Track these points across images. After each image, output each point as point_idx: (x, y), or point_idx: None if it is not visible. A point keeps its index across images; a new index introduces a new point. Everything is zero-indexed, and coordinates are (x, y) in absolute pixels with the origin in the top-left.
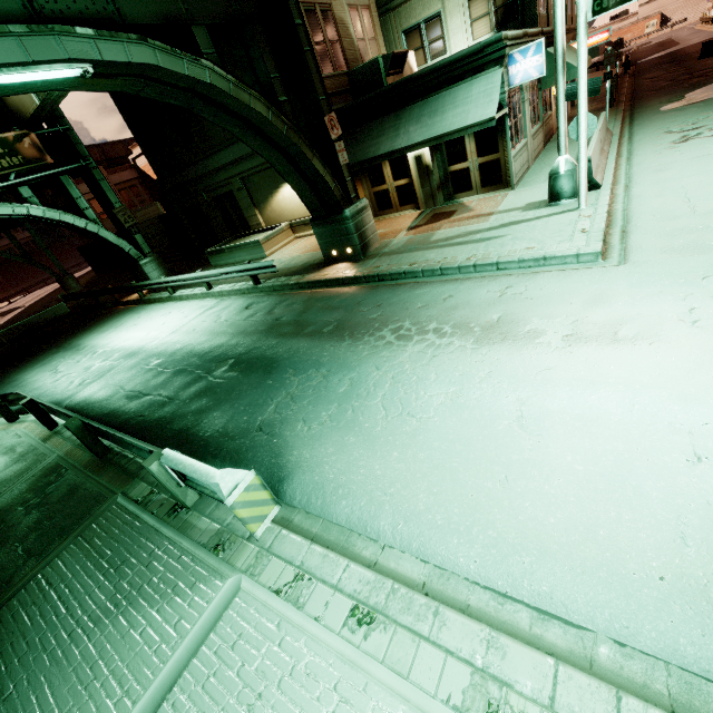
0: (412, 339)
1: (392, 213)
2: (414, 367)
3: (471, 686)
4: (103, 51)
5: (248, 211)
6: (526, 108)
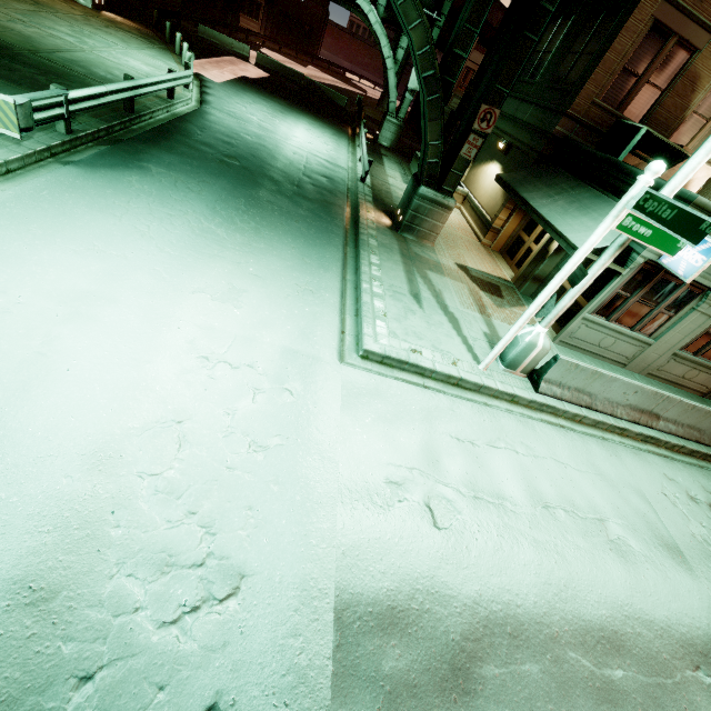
0: (237, 233)
1: (508, 264)
2: (193, 227)
3: None
4: None
5: None
6: (693, 319)
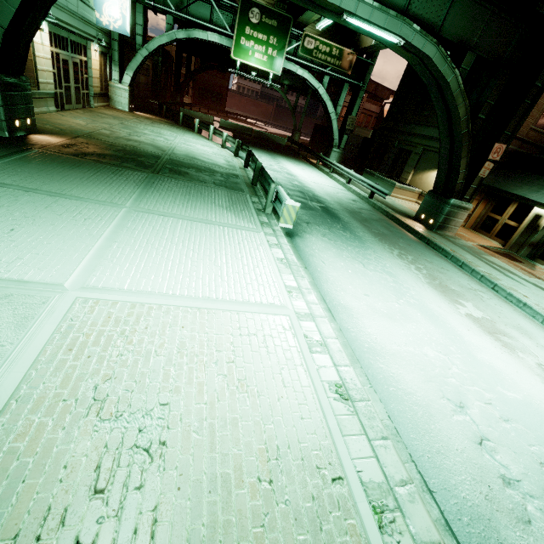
0: (403, 260)
1: (485, 236)
2: (389, 263)
3: (293, 287)
4: (414, 39)
5: (409, 168)
6: None
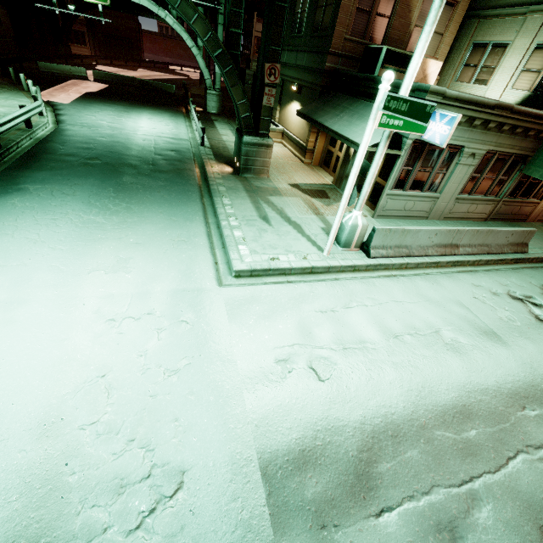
0: (113, 216)
1: (327, 172)
2: (75, 223)
3: None
4: None
5: (276, 104)
6: (459, 170)
